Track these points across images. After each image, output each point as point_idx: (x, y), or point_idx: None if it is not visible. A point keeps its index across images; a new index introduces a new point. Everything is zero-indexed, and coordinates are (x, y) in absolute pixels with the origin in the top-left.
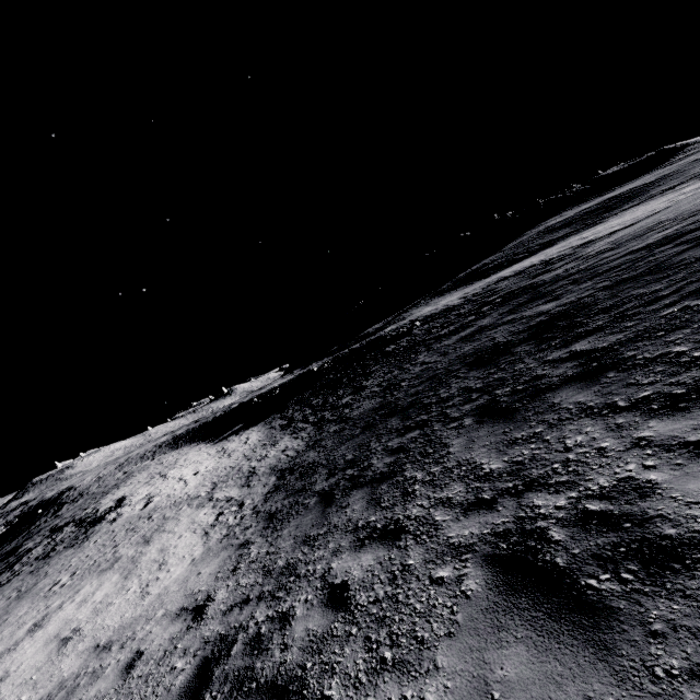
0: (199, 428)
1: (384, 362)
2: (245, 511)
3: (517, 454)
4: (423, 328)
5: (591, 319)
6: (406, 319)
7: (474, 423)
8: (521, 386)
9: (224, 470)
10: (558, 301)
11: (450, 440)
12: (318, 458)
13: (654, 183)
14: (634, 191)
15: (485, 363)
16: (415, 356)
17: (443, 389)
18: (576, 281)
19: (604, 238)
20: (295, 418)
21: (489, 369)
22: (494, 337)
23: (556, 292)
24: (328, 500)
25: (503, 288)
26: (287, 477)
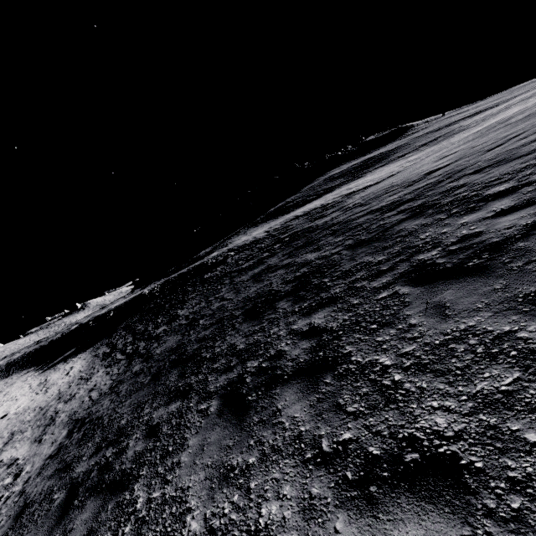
0: (34, 352)
1: (199, 290)
2: (16, 486)
3: (219, 509)
4: (235, 258)
5: (333, 283)
6: (227, 247)
7: (215, 413)
8: (265, 363)
9: (32, 413)
10: (319, 252)
11: (190, 435)
12: (106, 413)
13: (394, 150)
14: (383, 155)
15: (255, 315)
16: (220, 287)
17: (219, 341)
18: (335, 233)
19: (360, 192)
20: (117, 346)
21: (255, 324)
22: (272, 282)
23: (320, 241)
24: (67, 506)
25: (293, 226)
26: (73, 434)
